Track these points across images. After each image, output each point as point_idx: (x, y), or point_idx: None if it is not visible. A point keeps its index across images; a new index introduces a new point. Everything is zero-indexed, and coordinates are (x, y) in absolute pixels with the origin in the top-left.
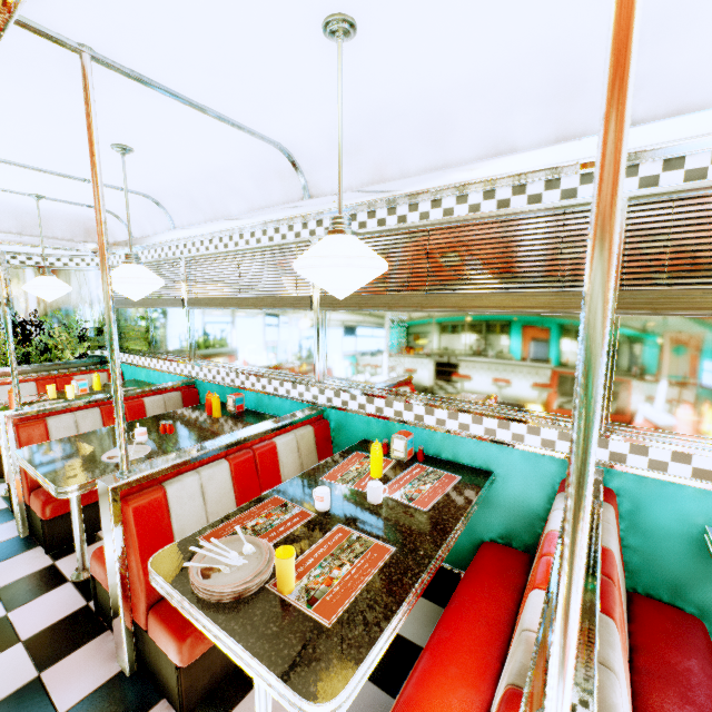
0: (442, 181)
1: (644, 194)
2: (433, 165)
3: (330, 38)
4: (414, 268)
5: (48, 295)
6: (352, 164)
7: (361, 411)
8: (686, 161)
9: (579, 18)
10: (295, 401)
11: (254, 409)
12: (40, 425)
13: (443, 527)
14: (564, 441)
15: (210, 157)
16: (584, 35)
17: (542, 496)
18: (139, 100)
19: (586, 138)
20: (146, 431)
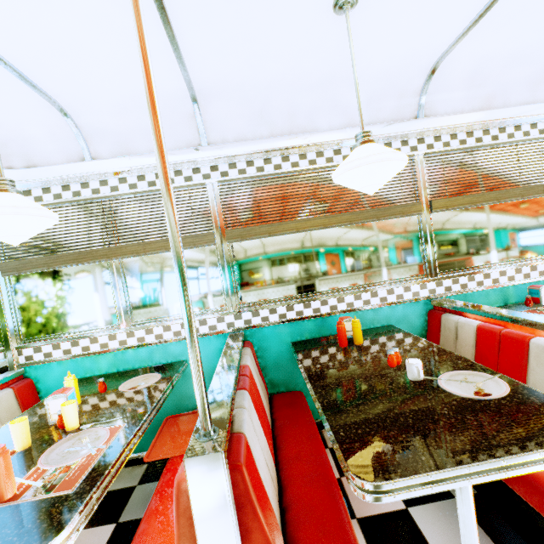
0: (537, 111)
1: None
2: (526, 101)
3: None
4: (511, 170)
5: (26, 229)
6: (470, 93)
7: (481, 287)
8: None
9: None
10: (408, 302)
11: None
12: (246, 446)
13: None
14: None
15: (372, 56)
16: None
17: None
18: None
19: None
20: (416, 361)
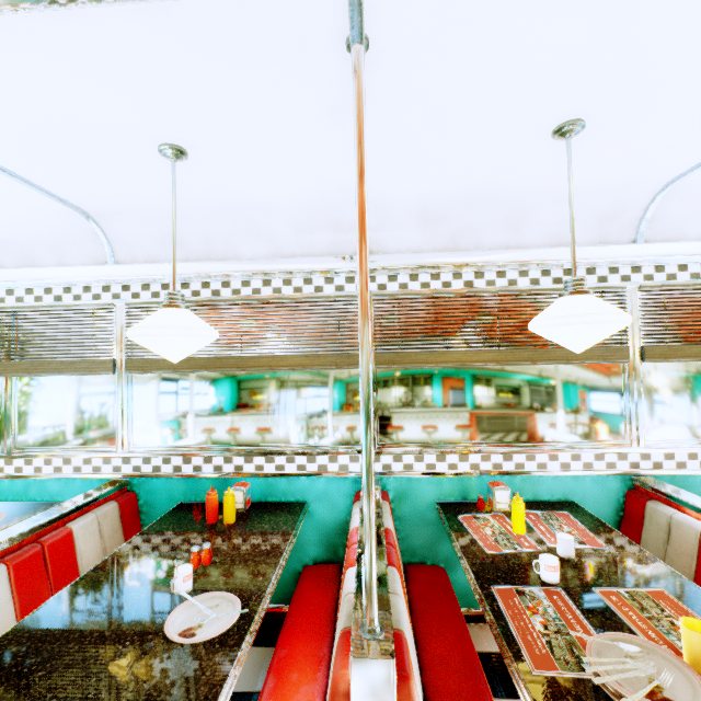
0: (518, 258)
1: (650, 285)
2: (506, 244)
3: (561, 134)
4: (486, 327)
5: None
6: (427, 229)
7: (431, 471)
8: (666, 268)
9: (655, 175)
10: (333, 476)
11: (260, 501)
12: None
13: (643, 556)
14: (622, 460)
15: (269, 190)
16: (644, 184)
17: (611, 511)
18: (308, 112)
19: (621, 245)
20: (192, 569)
